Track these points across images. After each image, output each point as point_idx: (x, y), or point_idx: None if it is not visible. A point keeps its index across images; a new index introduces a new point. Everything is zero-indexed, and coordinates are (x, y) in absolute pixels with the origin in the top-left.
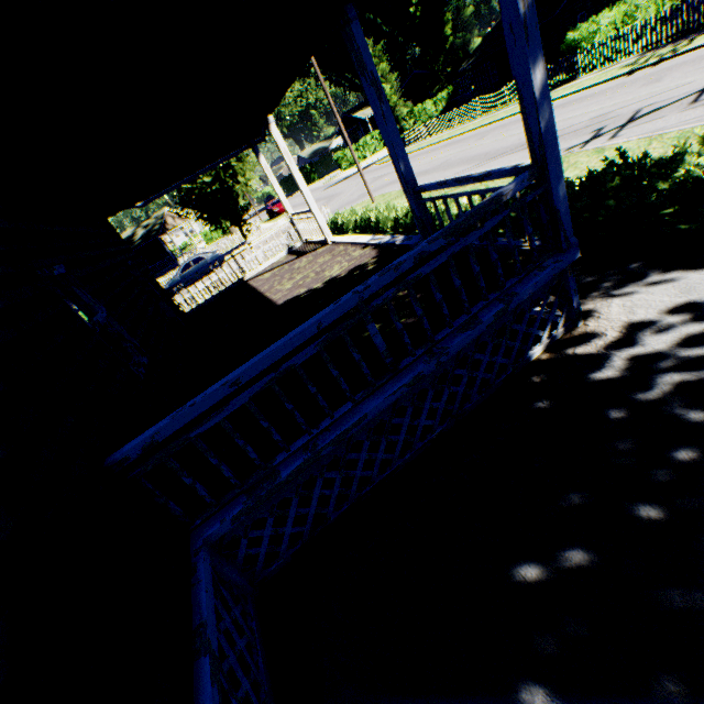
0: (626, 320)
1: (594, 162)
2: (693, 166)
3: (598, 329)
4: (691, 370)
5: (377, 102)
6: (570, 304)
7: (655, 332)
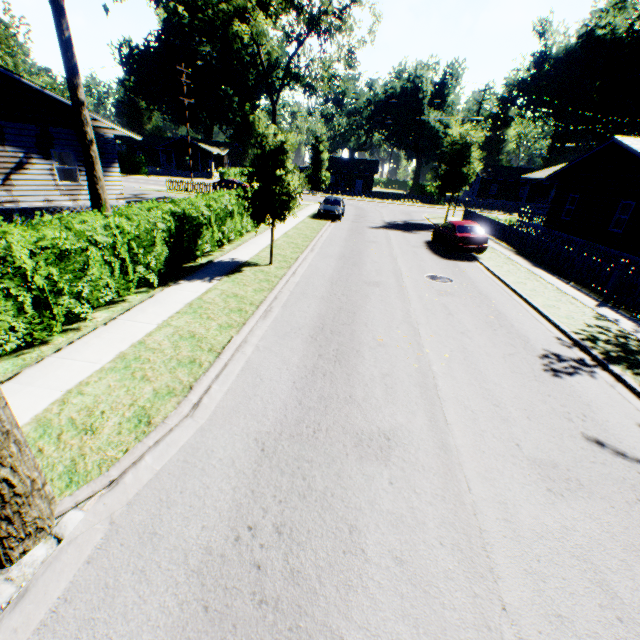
0: None
1: None
2: None
3: None
4: None
5: None
6: None
7: None
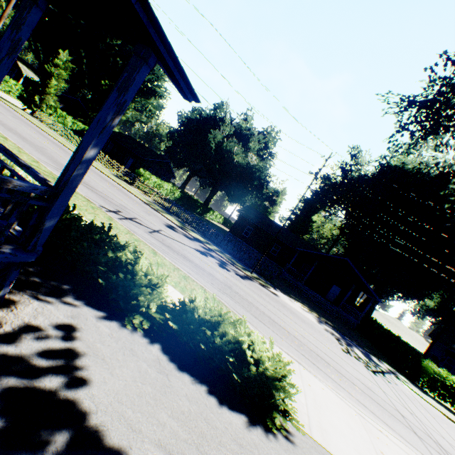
0: (28, 321)
1: (105, 221)
2: (125, 255)
3: (3, 319)
4: (28, 377)
5: (5, 52)
6: (0, 290)
7: (35, 338)
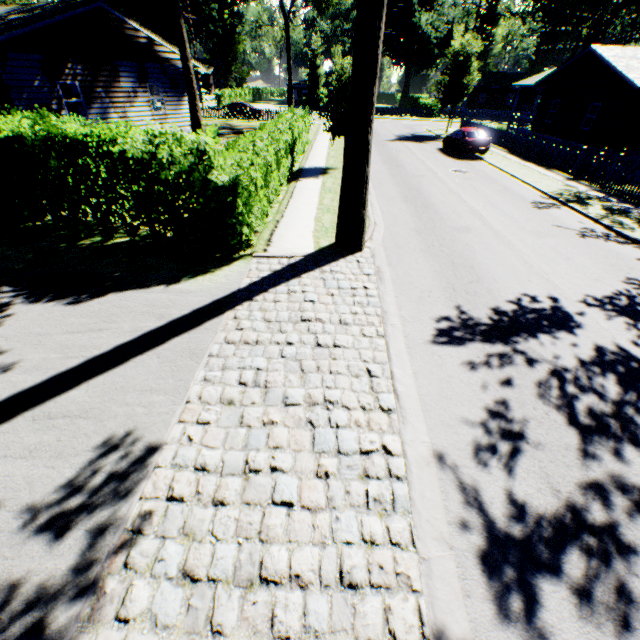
0: None
1: None
2: None
3: None
4: None
5: None
6: None
7: None
